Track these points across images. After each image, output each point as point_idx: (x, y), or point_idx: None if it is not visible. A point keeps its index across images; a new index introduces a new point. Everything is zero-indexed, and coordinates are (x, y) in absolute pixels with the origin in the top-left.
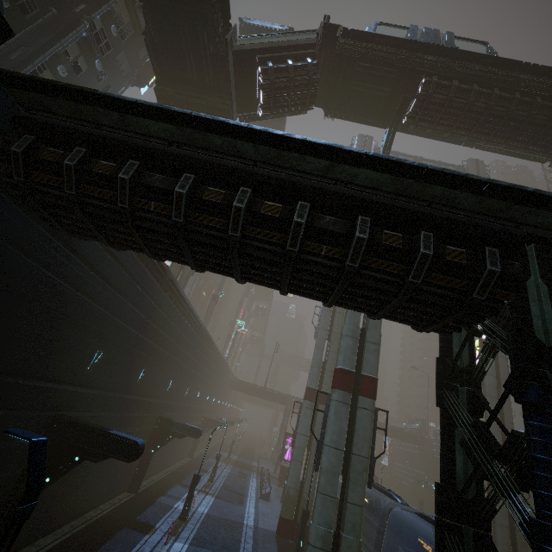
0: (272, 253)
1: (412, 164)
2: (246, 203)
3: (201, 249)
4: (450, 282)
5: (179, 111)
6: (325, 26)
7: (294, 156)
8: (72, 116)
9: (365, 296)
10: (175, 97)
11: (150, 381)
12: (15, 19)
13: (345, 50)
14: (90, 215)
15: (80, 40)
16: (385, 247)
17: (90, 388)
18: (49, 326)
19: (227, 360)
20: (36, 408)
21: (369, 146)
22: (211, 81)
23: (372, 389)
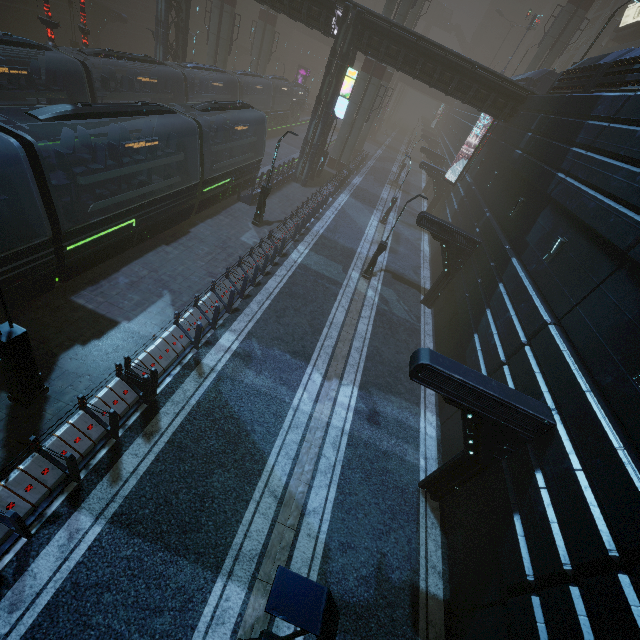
0: None
1: None
2: None
3: None
4: None
5: None
6: None
7: None
8: None
9: None
10: None
11: None
12: None
13: None
14: None
15: None
16: None
17: None
18: None
19: None
20: None
21: None
22: None
23: None
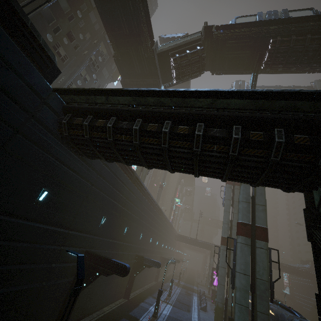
0: (186, 153)
1: (262, 91)
2: (169, 128)
3: (149, 156)
4: (300, 157)
5: (132, 89)
6: (205, 28)
7: (192, 100)
8: (85, 102)
9: (245, 172)
10: (130, 83)
11: (130, 234)
12: (60, 65)
13: (218, 37)
14: (95, 146)
15: (86, 67)
16: (252, 141)
17: (101, 237)
18: (81, 204)
19: (171, 223)
20: (77, 246)
21: (243, 86)
22: (147, 71)
23: (264, 235)
